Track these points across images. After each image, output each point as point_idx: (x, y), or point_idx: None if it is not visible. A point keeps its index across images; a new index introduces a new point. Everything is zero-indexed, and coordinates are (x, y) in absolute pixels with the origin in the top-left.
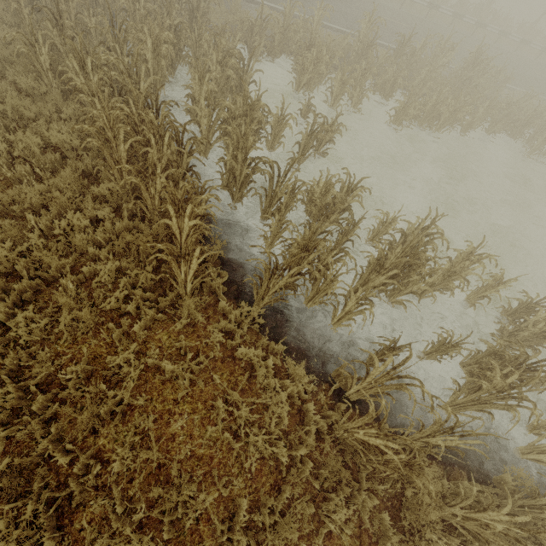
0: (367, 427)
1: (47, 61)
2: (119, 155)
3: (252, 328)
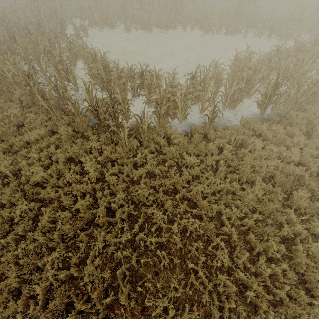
0: None
1: None
2: None
3: None
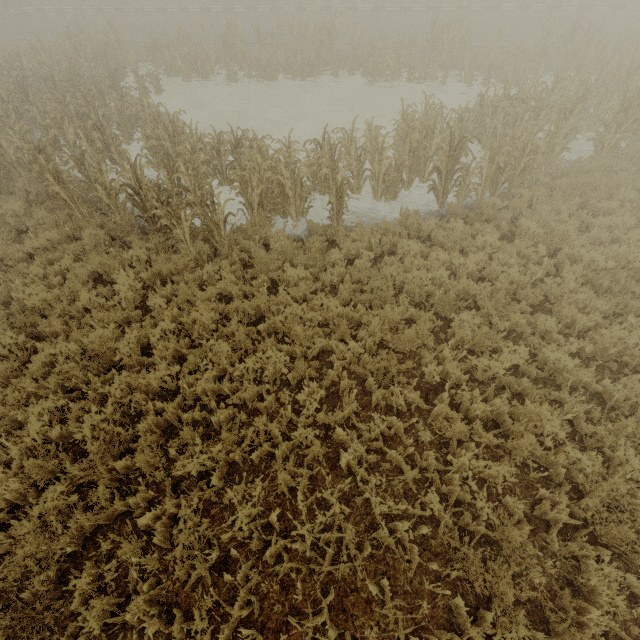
0: None
1: None
2: None
3: None
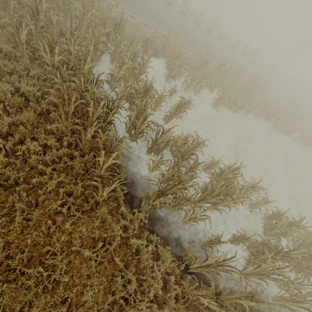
0: (208, 297)
1: (24, 38)
2: (68, 108)
3: (139, 224)
